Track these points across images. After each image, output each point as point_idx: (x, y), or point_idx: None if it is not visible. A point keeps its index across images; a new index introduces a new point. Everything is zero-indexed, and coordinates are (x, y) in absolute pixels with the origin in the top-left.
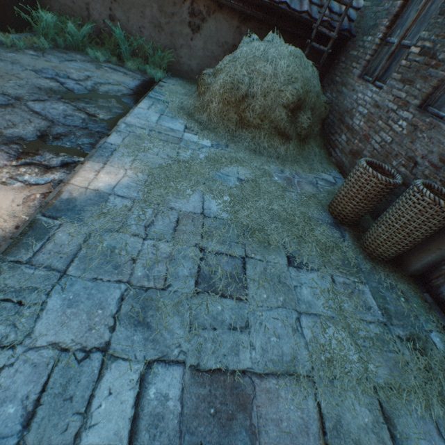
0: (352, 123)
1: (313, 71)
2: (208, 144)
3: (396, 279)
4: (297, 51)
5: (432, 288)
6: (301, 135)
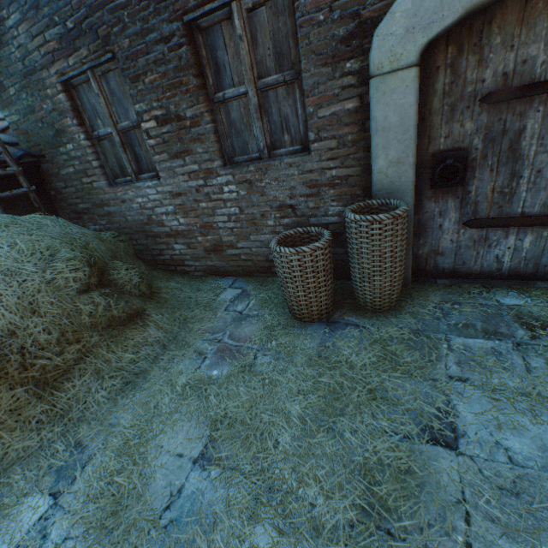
0: (170, 227)
1: (56, 221)
2: (41, 503)
3: (424, 298)
4: None
5: (434, 272)
6: (145, 292)
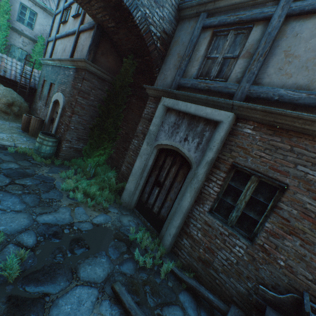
0: (38, 112)
1: (18, 96)
2: None
3: None
4: (9, 89)
5: None
6: (16, 114)
